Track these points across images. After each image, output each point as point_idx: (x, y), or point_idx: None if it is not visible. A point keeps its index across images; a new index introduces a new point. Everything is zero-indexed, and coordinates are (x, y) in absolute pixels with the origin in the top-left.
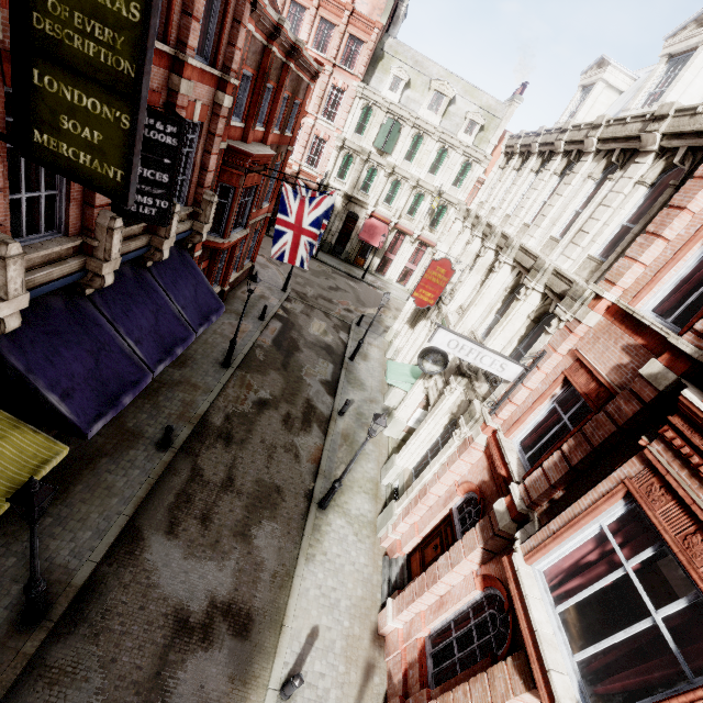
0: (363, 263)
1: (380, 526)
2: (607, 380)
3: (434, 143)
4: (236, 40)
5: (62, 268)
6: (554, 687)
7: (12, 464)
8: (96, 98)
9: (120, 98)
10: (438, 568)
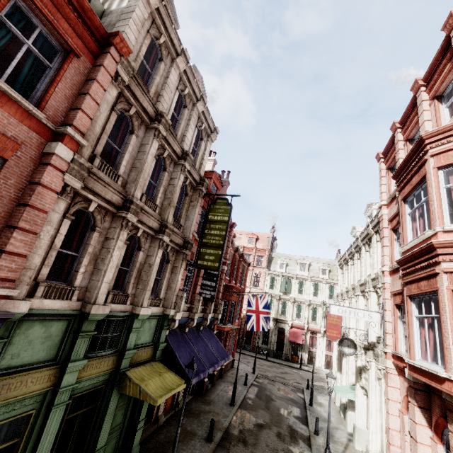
0: (297, 359)
1: None
2: (400, 289)
3: (309, 282)
4: (228, 251)
5: (185, 313)
6: (431, 370)
7: (170, 382)
8: (214, 250)
9: (219, 248)
10: None
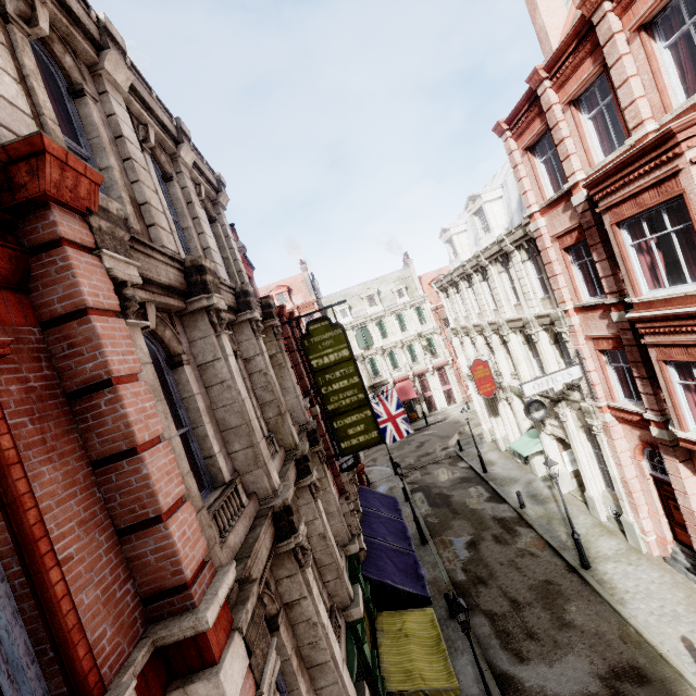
0: (416, 415)
1: (636, 544)
2: (611, 334)
3: (390, 317)
4: None
5: None
6: None
7: (422, 631)
8: (356, 414)
9: (363, 407)
10: (684, 506)
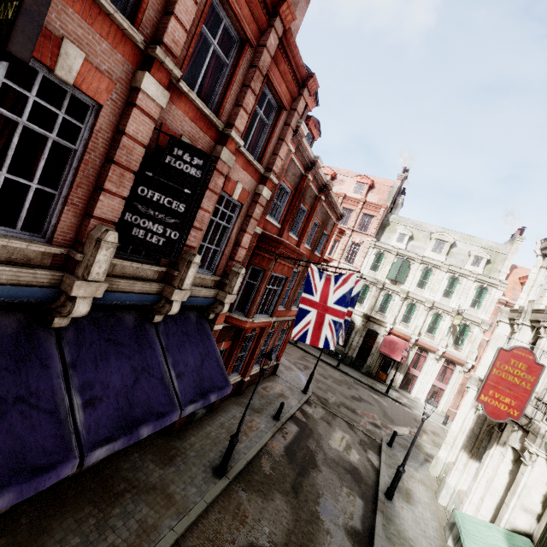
0: (384, 377)
1: None
2: None
3: (443, 273)
4: (279, 150)
5: (19, 272)
6: None
7: None
8: None
9: None
10: None
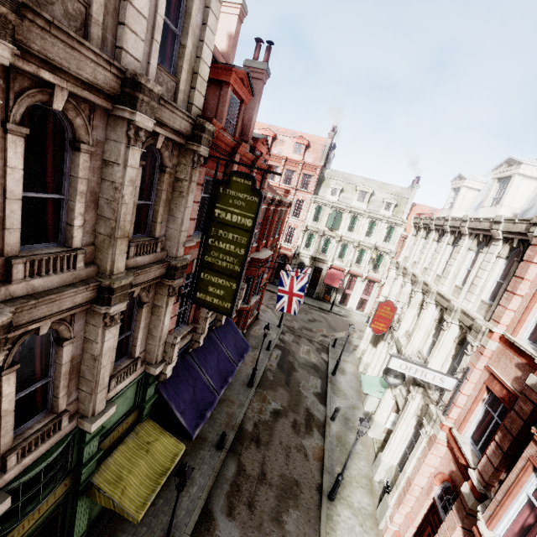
0: (329, 298)
1: (380, 518)
2: (511, 388)
3: (365, 219)
4: None
5: (185, 341)
6: None
7: (162, 456)
8: (224, 279)
9: (233, 278)
10: None
